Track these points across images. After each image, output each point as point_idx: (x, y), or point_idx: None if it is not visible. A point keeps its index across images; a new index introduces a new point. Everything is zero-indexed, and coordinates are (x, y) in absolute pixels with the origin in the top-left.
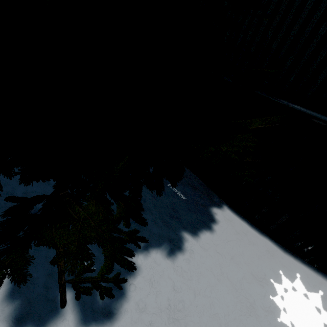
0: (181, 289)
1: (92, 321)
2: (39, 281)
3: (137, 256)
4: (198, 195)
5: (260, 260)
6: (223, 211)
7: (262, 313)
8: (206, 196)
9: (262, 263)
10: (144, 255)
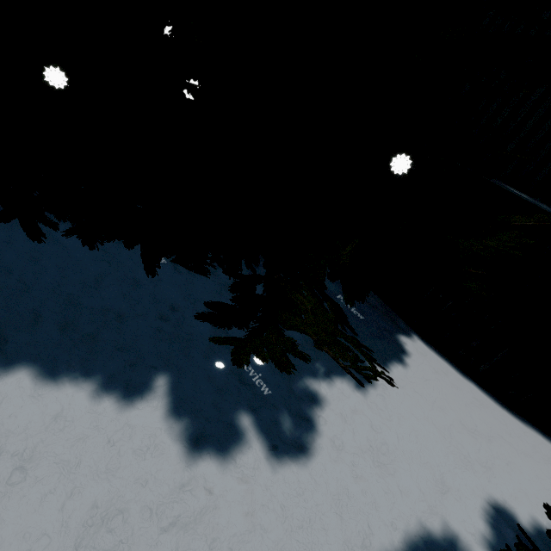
0: (381, 430)
1: (283, 454)
2: (205, 399)
3: (319, 383)
4: (379, 317)
5: (468, 408)
6: (414, 341)
7: (480, 469)
8: (389, 319)
9: (471, 412)
10: (327, 383)
